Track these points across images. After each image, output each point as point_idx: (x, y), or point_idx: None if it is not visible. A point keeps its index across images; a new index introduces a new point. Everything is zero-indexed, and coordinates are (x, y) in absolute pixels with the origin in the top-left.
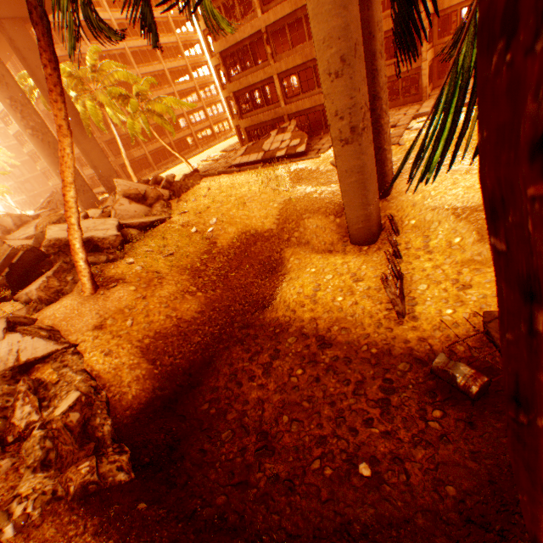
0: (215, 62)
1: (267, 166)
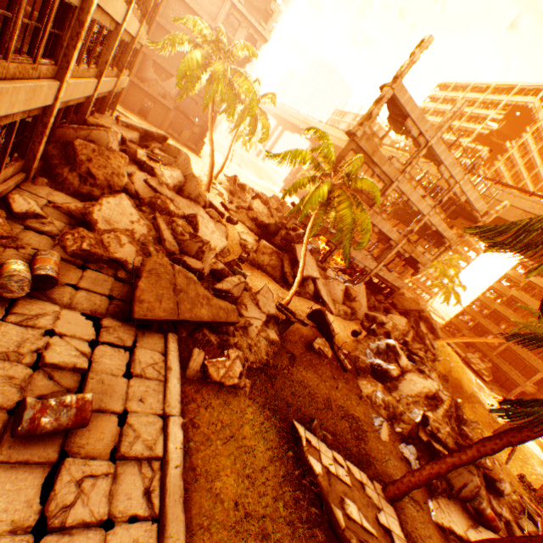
0: (480, 297)
1: (463, 362)
